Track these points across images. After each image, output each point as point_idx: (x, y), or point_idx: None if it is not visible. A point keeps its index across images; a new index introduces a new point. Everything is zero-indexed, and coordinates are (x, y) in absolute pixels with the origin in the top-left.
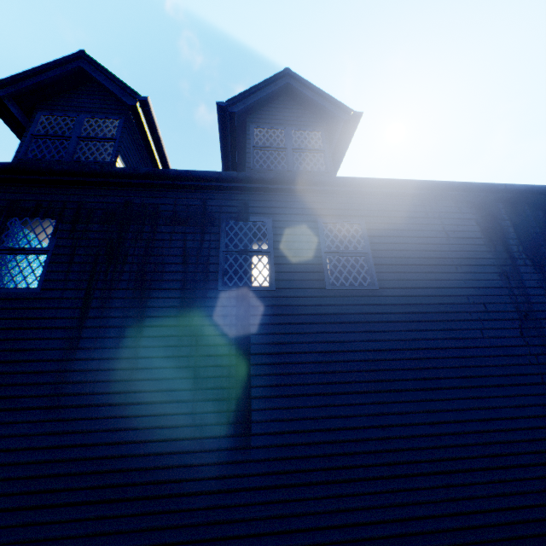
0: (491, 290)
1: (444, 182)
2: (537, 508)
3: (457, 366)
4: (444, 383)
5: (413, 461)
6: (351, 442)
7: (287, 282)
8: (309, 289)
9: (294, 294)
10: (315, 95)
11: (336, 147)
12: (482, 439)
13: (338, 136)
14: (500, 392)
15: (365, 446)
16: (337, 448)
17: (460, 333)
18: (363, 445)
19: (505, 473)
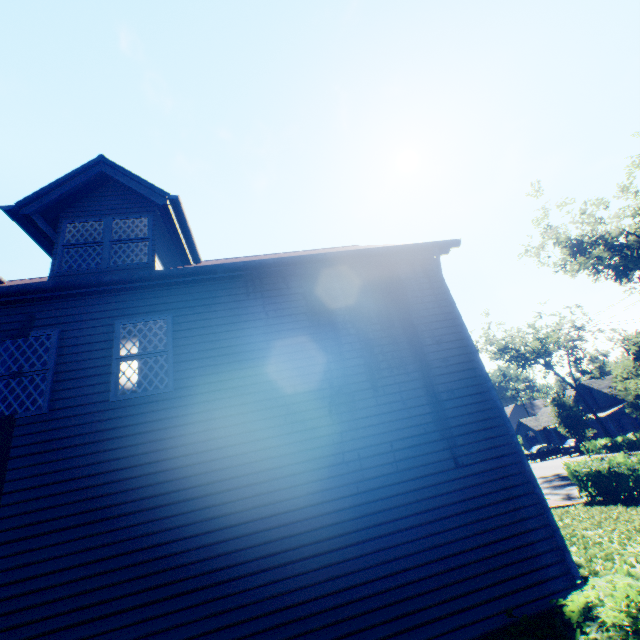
0: (306, 369)
1: (257, 261)
2: (310, 602)
3: (251, 461)
4: (231, 483)
5: (178, 579)
6: (108, 573)
7: (66, 401)
8: (91, 404)
9: (72, 413)
10: (131, 182)
11: (174, 229)
12: (263, 538)
13: (168, 220)
14: (294, 482)
15: (124, 574)
16: (89, 584)
17: (261, 424)
18: (121, 574)
19: (282, 571)
